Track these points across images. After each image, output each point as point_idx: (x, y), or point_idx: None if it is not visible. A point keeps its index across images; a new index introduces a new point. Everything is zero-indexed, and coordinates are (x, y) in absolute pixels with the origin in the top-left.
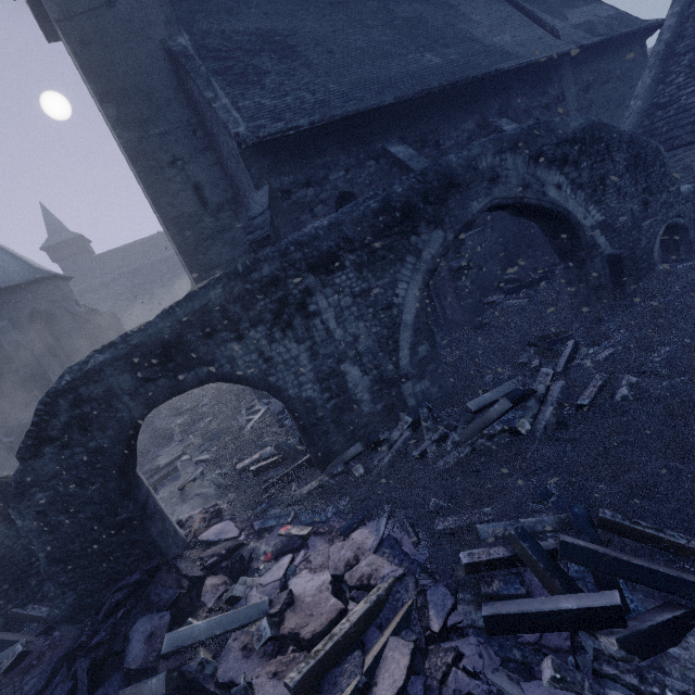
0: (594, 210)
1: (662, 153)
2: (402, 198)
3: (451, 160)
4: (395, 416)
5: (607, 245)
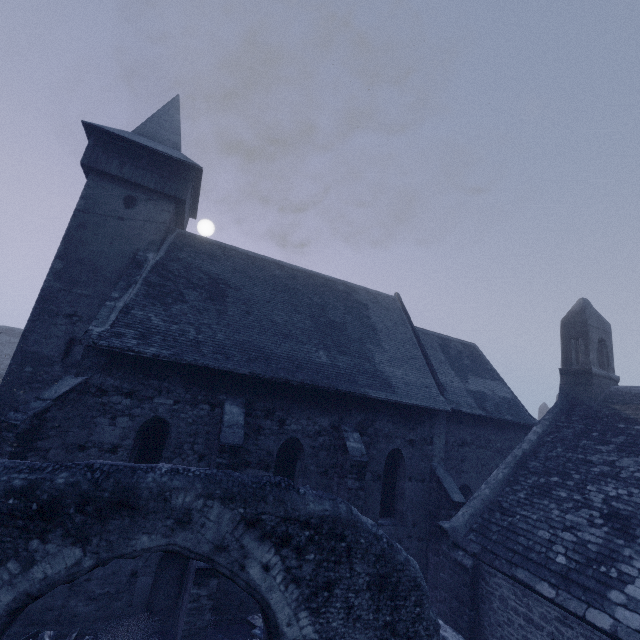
0: (307, 618)
1: (424, 588)
2: (55, 490)
3: (147, 477)
4: None
5: None
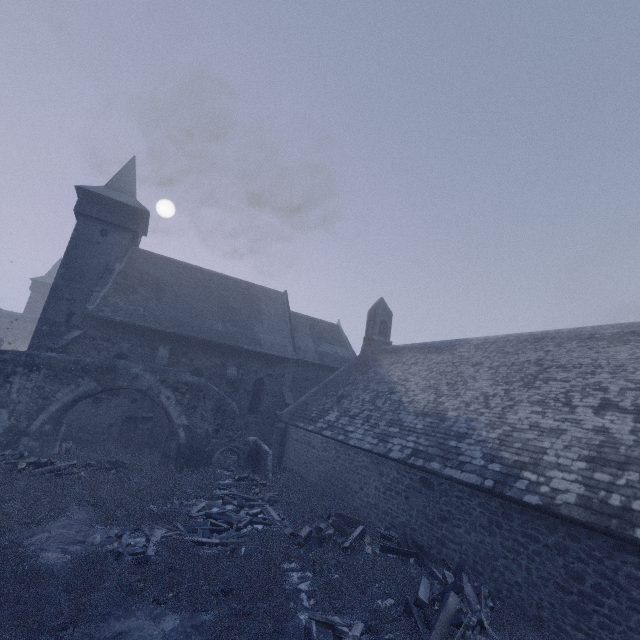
0: (185, 418)
1: (237, 414)
2: (87, 363)
3: (121, 362)
4: (7, 449)
5: (185, 438)
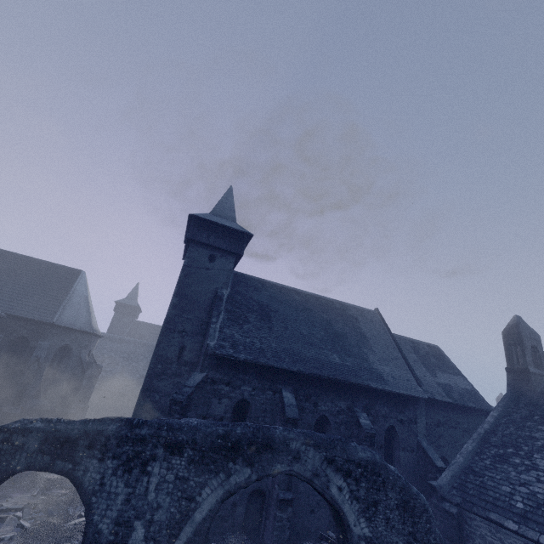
0: (364, 523)
1: (430, 512)
2: (237, 436)
3: (276, 431)
4: None
5: None
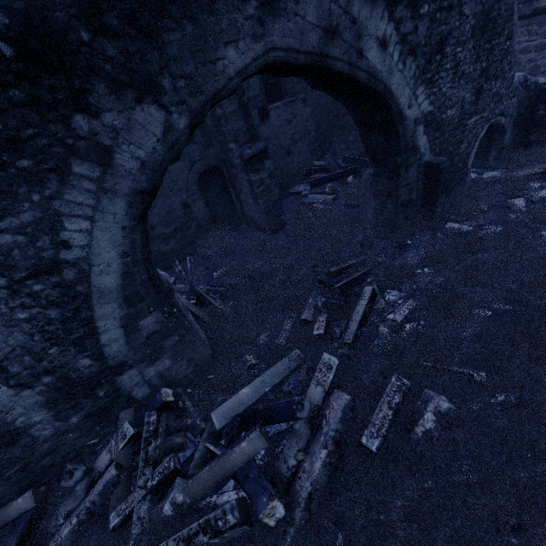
0: (423, 94)
1: (514, 16)
2: None
3: None
4: (113, 418)
5: (427, 149)
